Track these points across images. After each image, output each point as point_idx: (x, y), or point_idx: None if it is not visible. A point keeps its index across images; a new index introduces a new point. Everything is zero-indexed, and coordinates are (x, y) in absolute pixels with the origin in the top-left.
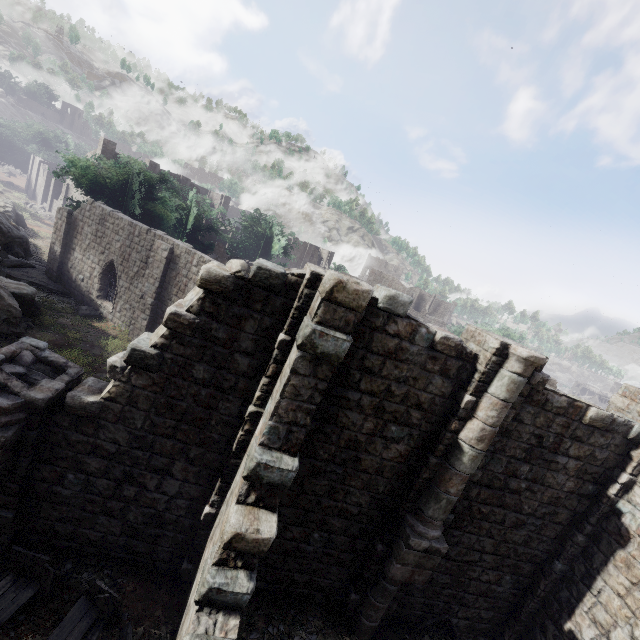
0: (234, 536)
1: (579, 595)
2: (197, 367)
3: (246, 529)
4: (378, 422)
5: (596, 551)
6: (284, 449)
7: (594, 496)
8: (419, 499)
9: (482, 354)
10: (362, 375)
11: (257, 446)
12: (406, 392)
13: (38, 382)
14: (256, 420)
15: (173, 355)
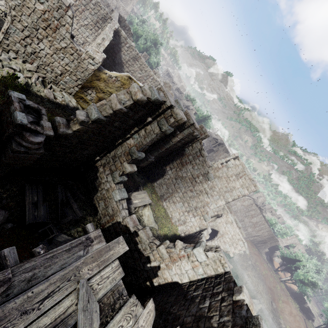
0: (129, 172)
1: (169, 163)
2: (116, 123)
3: (132, 170)
4: None
5: (176, 156)
6: (142, 151)
7: (182, 146)
8: (153, 151)
9: (187, 123)
10: None
11: (137, 151)
12: None
13: (41, 124)
14: (128, 138)
15: (110, 119)
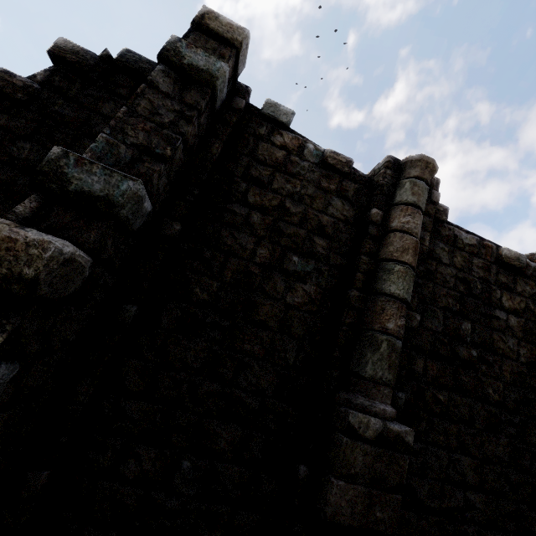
0: None
1: None
2: (21, 144)
3: None
4: (275, 248)
5: None
6: None
7: None
8: (349, 361)
9: (375, 177)
10: (249, 185)
11: None
12: (304, 211)
13: None
14: None
15: None
